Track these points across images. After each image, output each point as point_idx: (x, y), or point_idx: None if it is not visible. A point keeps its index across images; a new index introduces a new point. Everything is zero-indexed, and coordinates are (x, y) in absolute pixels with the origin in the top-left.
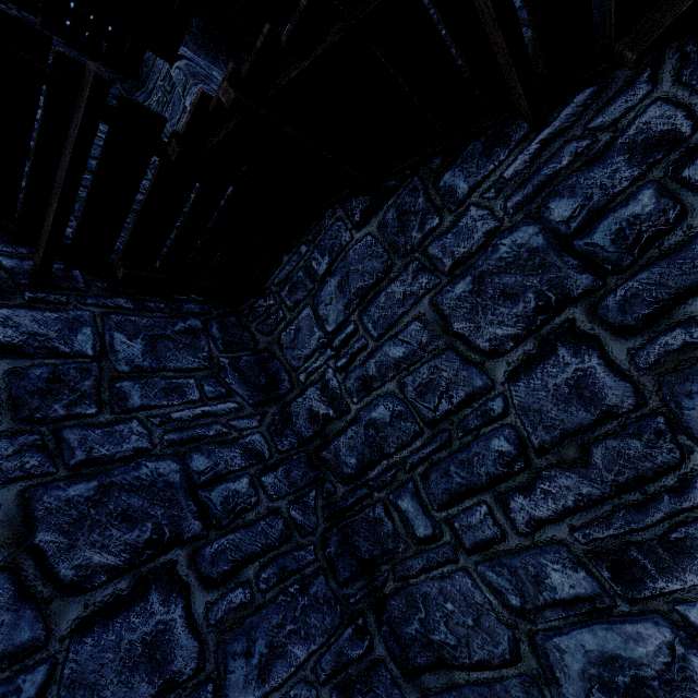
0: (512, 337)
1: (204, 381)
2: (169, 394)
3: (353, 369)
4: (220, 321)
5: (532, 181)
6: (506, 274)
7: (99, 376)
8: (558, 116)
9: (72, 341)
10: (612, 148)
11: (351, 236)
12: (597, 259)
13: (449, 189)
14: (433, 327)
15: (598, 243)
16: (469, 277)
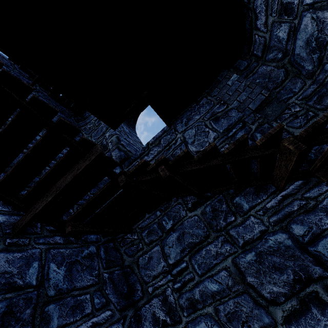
0: (283, 294)
1: (94, 294)
2: (75, 310)
3: (185, 291)
4: (105, 245)
5: (281, 212)
6: (274, 255)
7: (36, 303)
8: (288, 187)
9: (25, 275)
10: (317, 208)
11: (186, 213)
12: (322, 259)
13: (239, 205)
14: (235, 276)
15: (321, 251)
16: (253, 252)
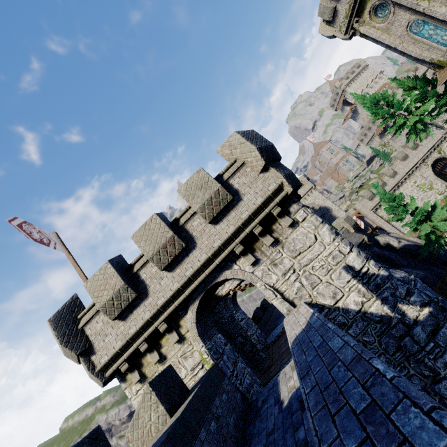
0: None
1: None
2: None
3: None
4: None
5: None
6: None
7: None
8: None
9: None
10: None
11: None
12: None
13: None
14: None
15: None
16: None
